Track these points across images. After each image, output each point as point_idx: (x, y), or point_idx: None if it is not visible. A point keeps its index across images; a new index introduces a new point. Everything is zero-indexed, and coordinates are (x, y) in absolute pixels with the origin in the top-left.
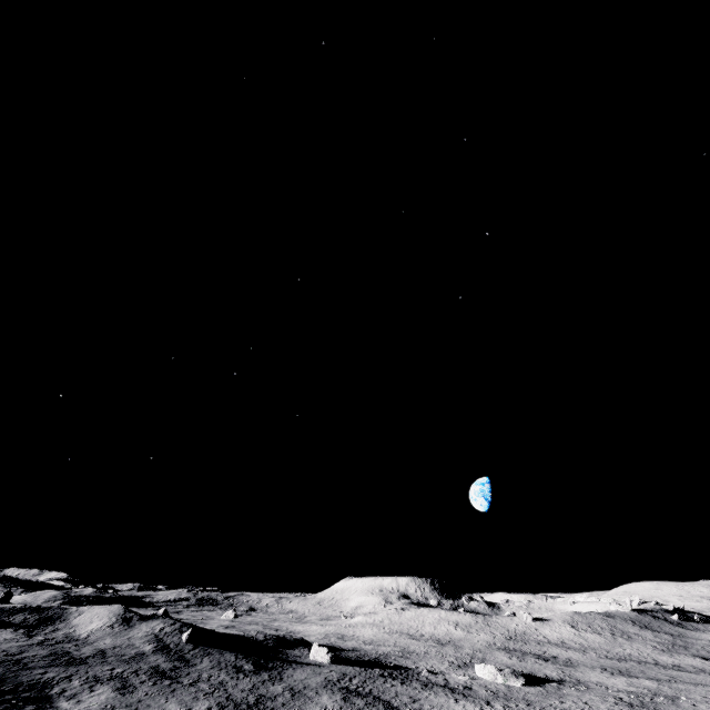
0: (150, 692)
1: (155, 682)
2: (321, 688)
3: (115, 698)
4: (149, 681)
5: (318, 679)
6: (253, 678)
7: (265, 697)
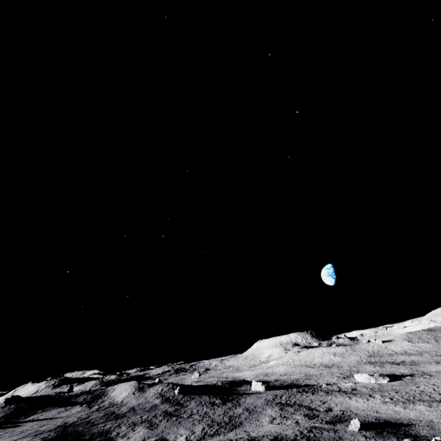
0: (166, 426)
1: (168, 420)
2: (264, 405)
3: (148, 432)
4: (164, 420)
5: (261, 401)
6: (223, 407)
7: (233, 416)
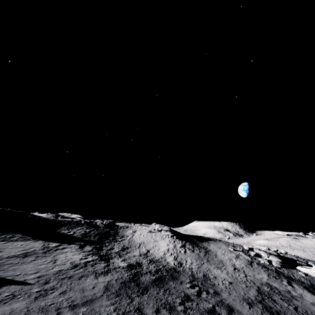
0: None
1: None
2: None
3: None
4: None
5: None
6: None
7: None
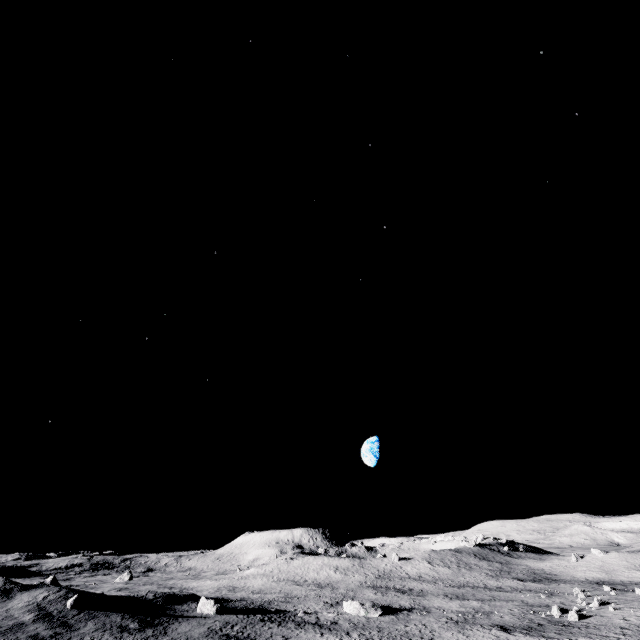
0: None
1: None
2: (203, 637)
3: None
4: None
5: (202, 630)
6: (137, 635)
7: None
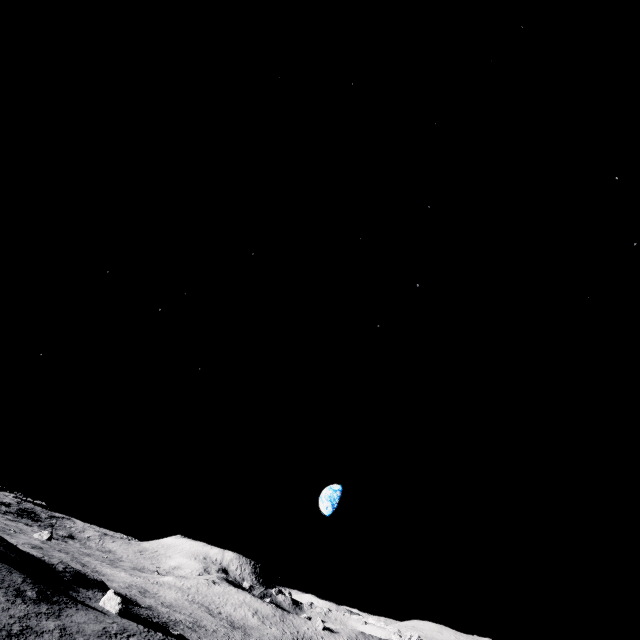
0: None
1: None
2: (94, 636)
3: None
4: None
5: (97, 627)
6: (30, 606)
7: (32, 629)
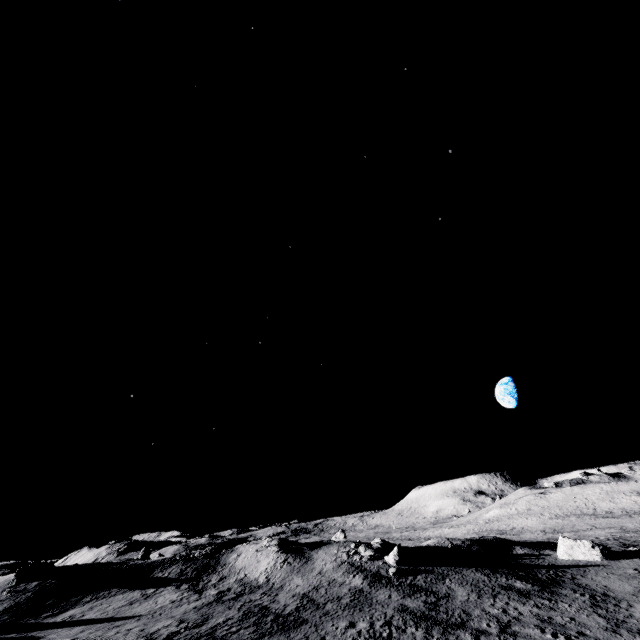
0: None
1: (449, 639)
2: None
3: None
4: (435, 639)
5: None
6: (567, 602)
7: None
